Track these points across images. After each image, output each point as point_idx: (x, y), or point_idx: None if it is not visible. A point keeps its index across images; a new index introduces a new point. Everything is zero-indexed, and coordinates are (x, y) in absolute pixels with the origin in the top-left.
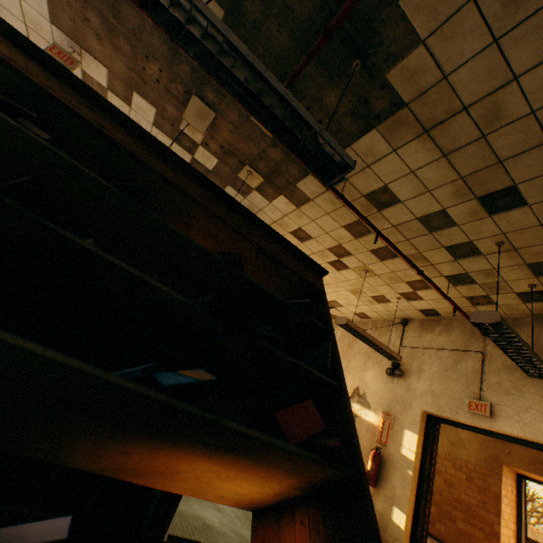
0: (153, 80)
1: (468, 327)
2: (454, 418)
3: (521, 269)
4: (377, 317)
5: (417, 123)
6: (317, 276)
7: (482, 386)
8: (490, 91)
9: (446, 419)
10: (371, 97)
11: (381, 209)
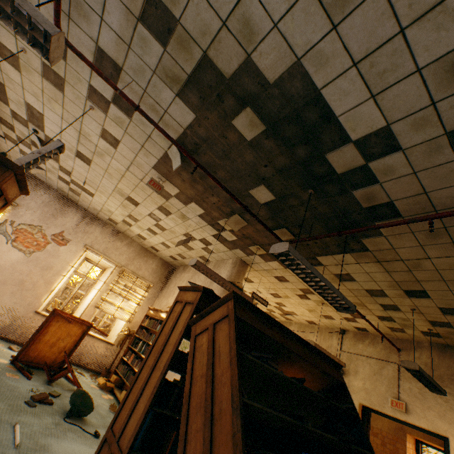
0: (210, 202)
1: (388, 343)
2: (381, 411)
3: (424, 321)
4: (322, 325)
5: (374, 258)
6: (339, 371)
7: (399, 389)
8: (416, 258)
9: (376, 410)
10: (350, 243)
11: (342, 281)
